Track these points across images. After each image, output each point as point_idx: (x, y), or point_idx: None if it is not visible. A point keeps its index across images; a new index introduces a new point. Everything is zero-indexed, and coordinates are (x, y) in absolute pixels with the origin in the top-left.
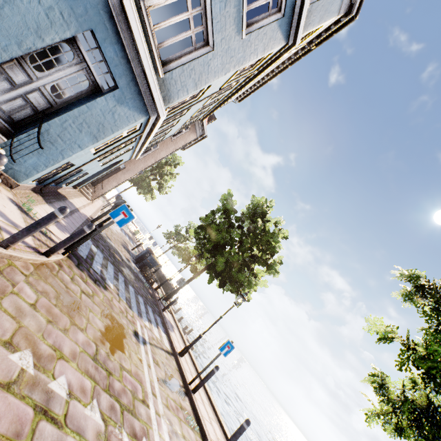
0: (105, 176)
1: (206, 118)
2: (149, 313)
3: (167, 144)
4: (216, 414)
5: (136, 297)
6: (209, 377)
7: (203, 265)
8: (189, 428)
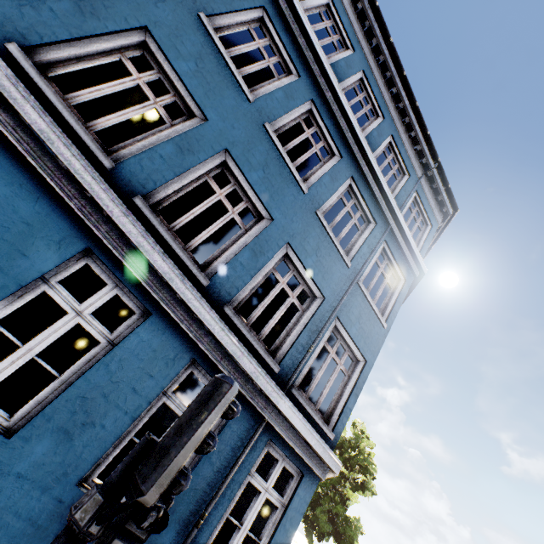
0: None
1: None
2: None
3: None
4: None
5: None
6: None
7: None
8: None
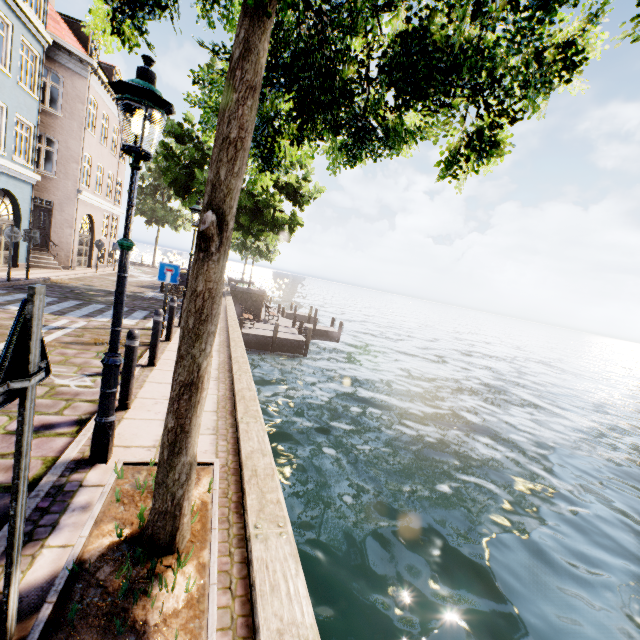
0: (48, 232)
1: (69, 39)
2: (135, 314)
3: (61, 128)
4: (229, 348)
5: (102, 309)
6: (171, 316)
7: (238, 234)
8: (97, 360)
